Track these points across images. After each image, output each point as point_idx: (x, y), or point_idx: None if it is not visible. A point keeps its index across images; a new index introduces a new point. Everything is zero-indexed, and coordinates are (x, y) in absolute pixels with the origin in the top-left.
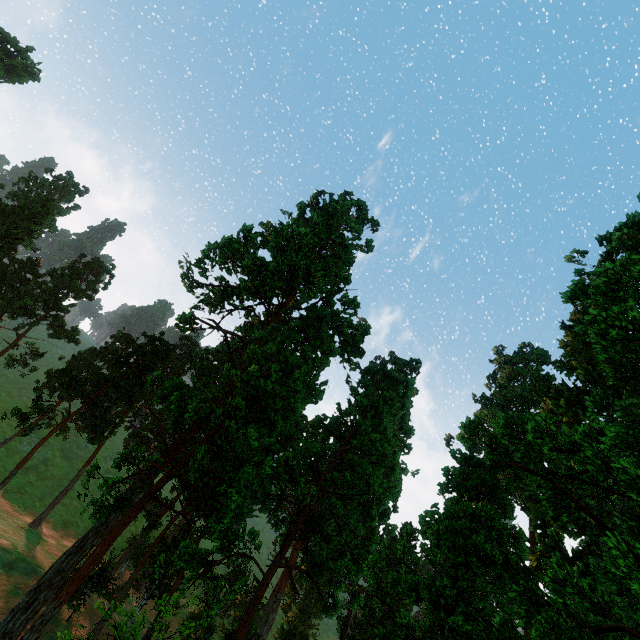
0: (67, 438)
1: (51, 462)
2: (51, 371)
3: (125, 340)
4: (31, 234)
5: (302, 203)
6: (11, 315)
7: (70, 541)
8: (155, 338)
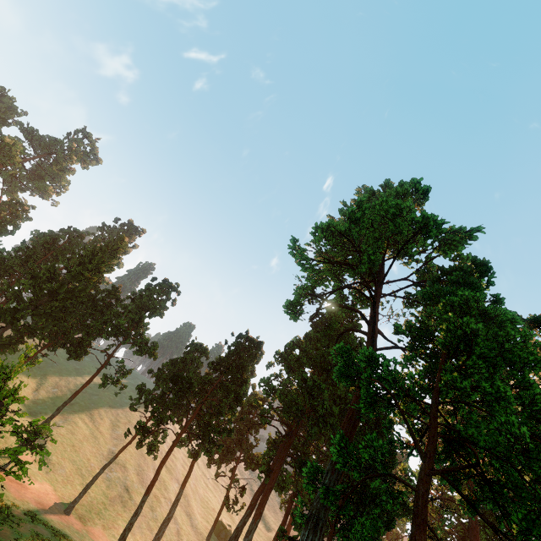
0: (157, 457)
1: (131, 489)
2: (142, 386)
3: (199, 348)
4: (111, 267)
5: (371, 187)
6: (105, 336)
7: None
8: (243, 337)
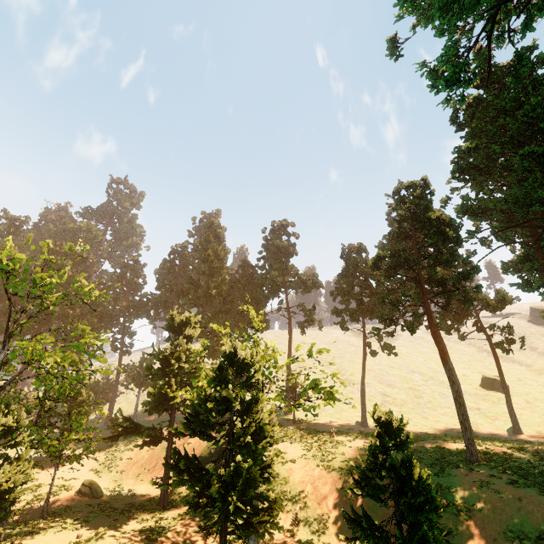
0: (396, 354)
1: (387, 393)
2: (335, 309)
3: (354, 249)
4: (225, 251)
5: None
6: (271, 296)
7: (504, 435)
8: (399, 189)
